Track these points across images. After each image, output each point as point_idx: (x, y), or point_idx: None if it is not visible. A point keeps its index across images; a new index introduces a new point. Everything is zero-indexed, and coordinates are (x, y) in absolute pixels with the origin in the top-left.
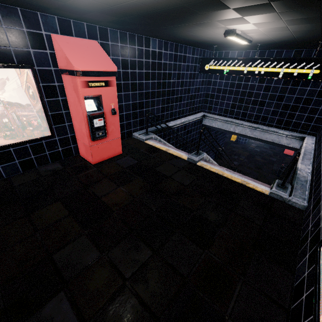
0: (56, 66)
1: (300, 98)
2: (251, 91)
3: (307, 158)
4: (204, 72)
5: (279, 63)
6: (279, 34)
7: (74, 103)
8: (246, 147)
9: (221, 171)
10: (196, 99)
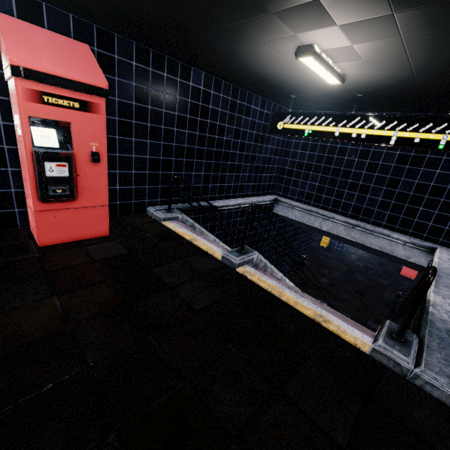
0: (0, 66)
1: (424, 186)
2: (348, 170)
3: (444, 283)
4: (275, 133)
5: (390, 123)
6: (389, 67)
7: (18, 130)
8: (342, 258)
9: (278, 289)
10: (265, 173)
